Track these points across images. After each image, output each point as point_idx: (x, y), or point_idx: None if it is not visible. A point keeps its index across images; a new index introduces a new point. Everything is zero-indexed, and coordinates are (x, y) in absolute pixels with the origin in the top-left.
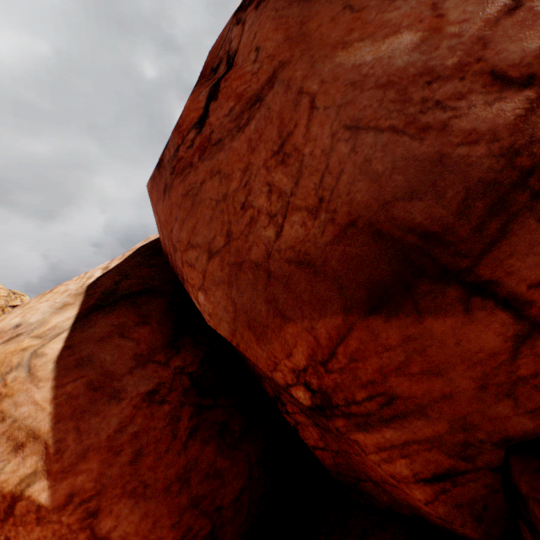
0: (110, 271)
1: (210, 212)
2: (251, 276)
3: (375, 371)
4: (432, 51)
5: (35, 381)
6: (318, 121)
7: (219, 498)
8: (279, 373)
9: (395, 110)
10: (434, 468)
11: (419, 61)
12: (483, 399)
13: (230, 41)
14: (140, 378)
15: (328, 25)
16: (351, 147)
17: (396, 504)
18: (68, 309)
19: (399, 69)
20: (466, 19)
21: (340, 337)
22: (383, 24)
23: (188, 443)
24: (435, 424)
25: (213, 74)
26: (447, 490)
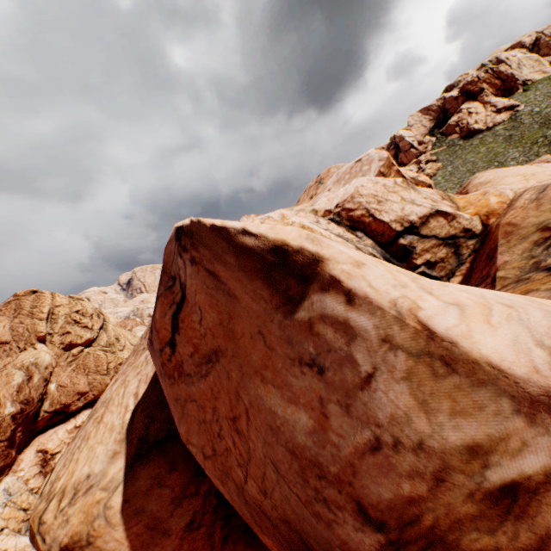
0: (140, 404)
1: (197, 426)
2: (235, 488)
3: None
4: (321, 446)
5: (112, 526)
6: (253, 432)
7: None
8: None
9: (299, 482)
10: None
11: (313, 449)
12: None
13: (178, 266)
14: (180, 516)
15: (249, 341)
16: (276, 478)
17: None
18: (118, 458)
19: (300, 445)
20: (342, 435)
21: None
22: (287, 384)
23: (223, 547)
24: None
25: (173, 282)
26: None
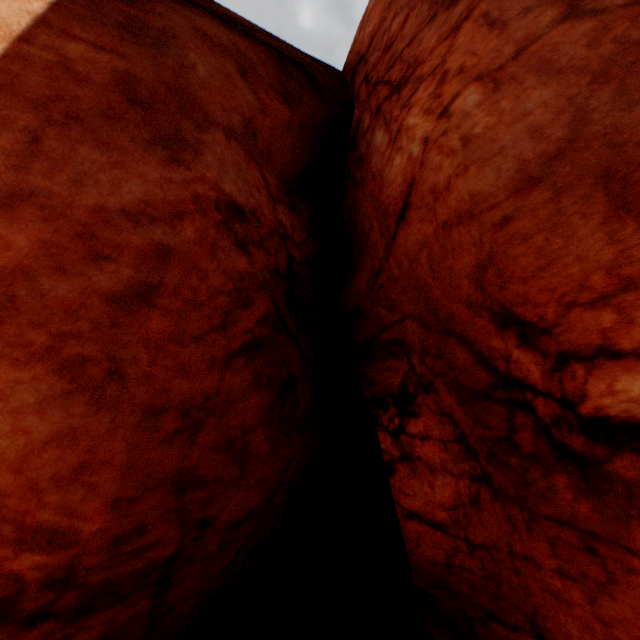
0: None
1: None
2: None
3: None
4: None
5: None
6: None
7: (218, 503)
8: (605, 314)
9: None
10: None
11: None
12: None
13: None
14: (234, 164)
15: None
16: None
17: None
18: None
19: None
20: None
21: None
22: None
23: (235, 360)
24: None
25: None
26: None
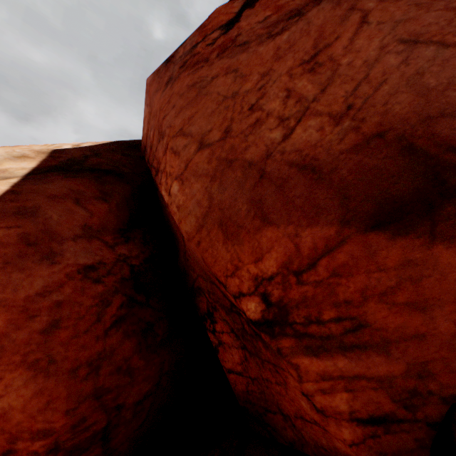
0: (81, 147)
1: (214, 105)
2: (240, 174)
3: (357, 291)
4: None
5: None
6: (367, 35)
7: (123, 396)
8: (236, 279)
9: None
10: (373, 410)
11: None
12: (455, 348)
13: None
14: (82, 249)
15: None
16: (402, 59)
17: (301, 442)
18: (26, 160)
19: None
20: None
21: (327, 249)
22: None
23: (110, 331)
24: (392, 364)
25: None
26: (377, 436)
